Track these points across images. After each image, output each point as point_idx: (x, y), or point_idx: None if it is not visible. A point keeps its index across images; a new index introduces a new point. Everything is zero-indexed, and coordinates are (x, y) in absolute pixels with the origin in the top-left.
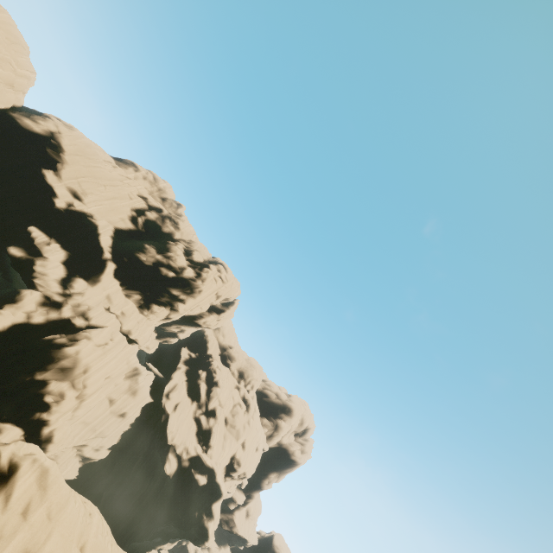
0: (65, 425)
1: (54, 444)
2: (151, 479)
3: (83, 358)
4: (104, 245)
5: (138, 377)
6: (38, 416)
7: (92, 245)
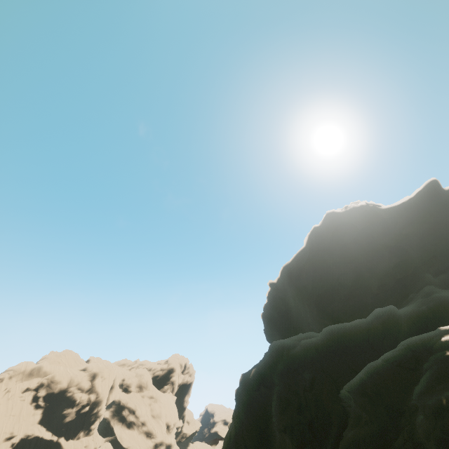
0: None
1: None
2: None
3: None
4: (50, 437)
5: None
6: None
7: (44, 444)
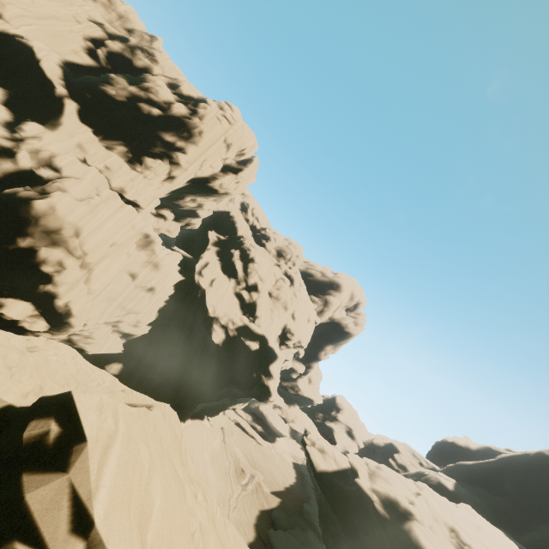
0: (80, 298)
1: (76, 318)
2: (202, 351)
3: (65, 215)
4: (52, 76)
5: (153, 246)
6: (43, 288)
7: (37, 80)
